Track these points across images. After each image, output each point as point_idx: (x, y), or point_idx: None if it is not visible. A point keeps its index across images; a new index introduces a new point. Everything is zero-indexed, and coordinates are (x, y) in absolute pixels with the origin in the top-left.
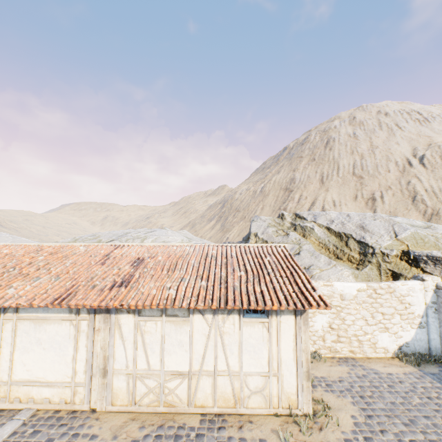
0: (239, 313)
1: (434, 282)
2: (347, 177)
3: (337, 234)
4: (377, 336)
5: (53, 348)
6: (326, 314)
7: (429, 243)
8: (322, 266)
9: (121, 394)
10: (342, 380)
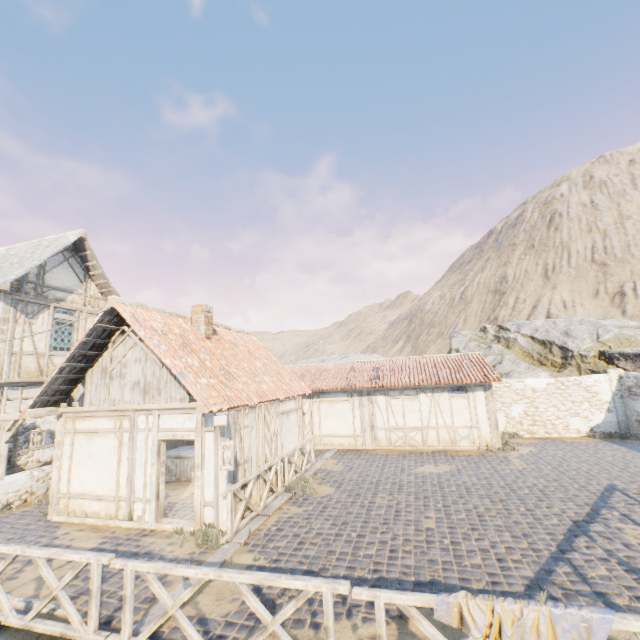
0: (448, 391)
1: (617, 373)
2: (583, 267)
3: (541, 342)
4: (568, 420)
5: (341, 416)
6: (520, 404)
7: (636, 342)
8: (521, 371)
9: (383, 440)
10: (531, 443)
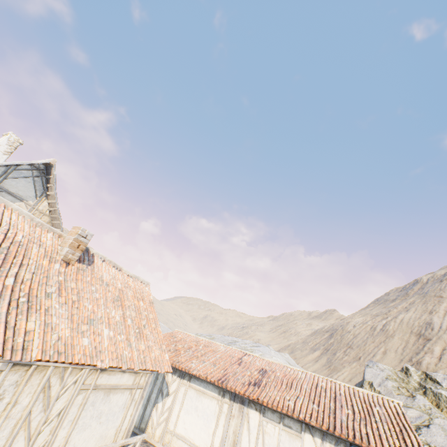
0: None
1: None
2: None
3: None
4: None
5: (203, 417)
6: None
7: None
8: None
9: None
10: None
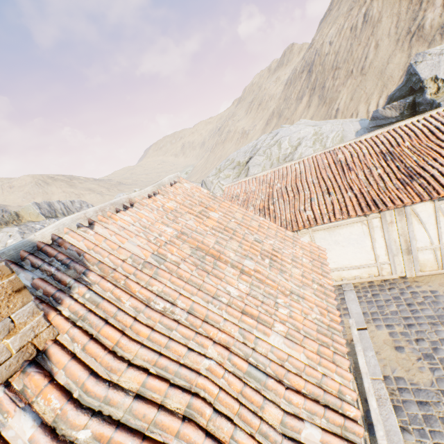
0: None
1: None
2: None
3: None
4: None
5: (350, 244)
6: None
7: None
8: None
9: (428, 263)
10: None
